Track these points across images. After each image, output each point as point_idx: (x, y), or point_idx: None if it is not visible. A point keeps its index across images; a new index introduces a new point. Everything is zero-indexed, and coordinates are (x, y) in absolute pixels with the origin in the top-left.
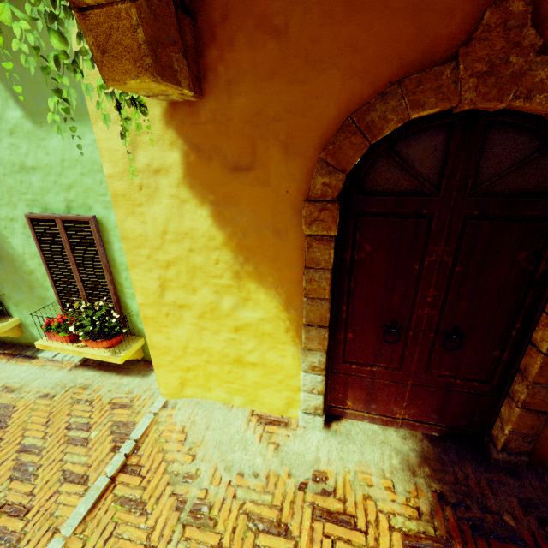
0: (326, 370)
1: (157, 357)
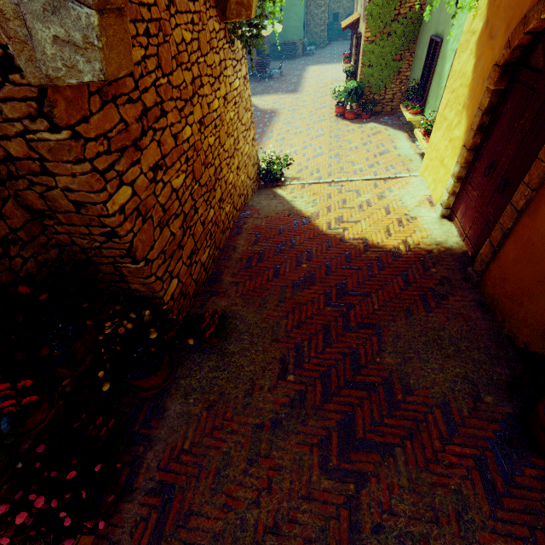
0: (461, 184)
1: (428, 148)
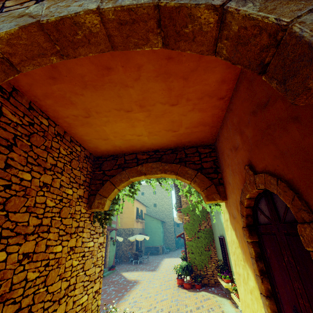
0: None
1: (241, 305)
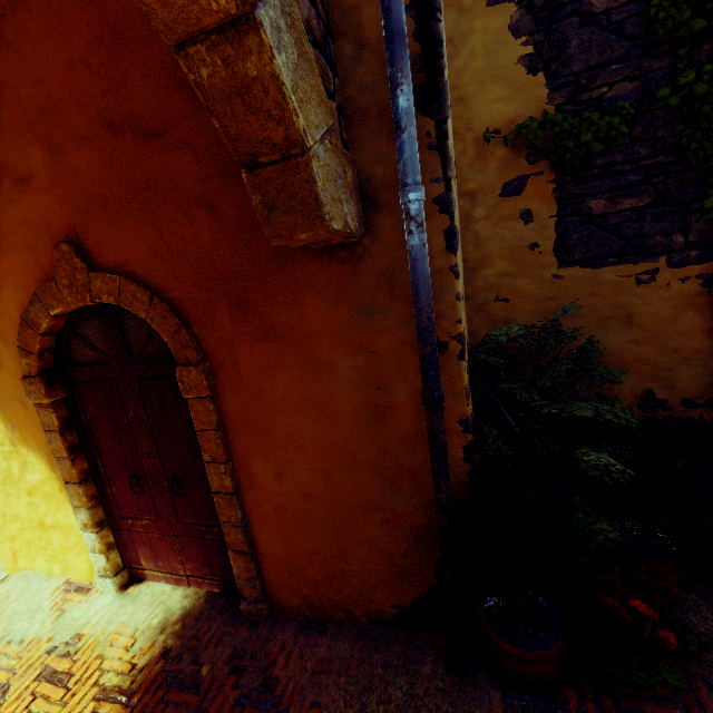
0: (110, 527)
1: None
